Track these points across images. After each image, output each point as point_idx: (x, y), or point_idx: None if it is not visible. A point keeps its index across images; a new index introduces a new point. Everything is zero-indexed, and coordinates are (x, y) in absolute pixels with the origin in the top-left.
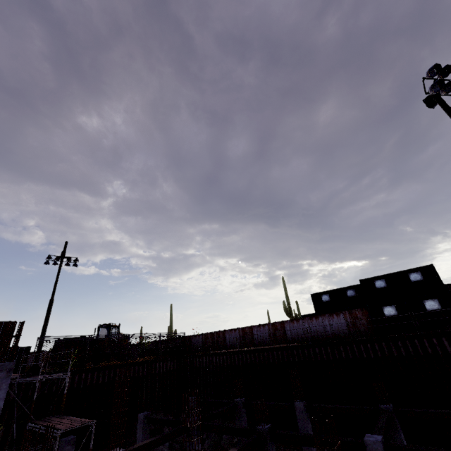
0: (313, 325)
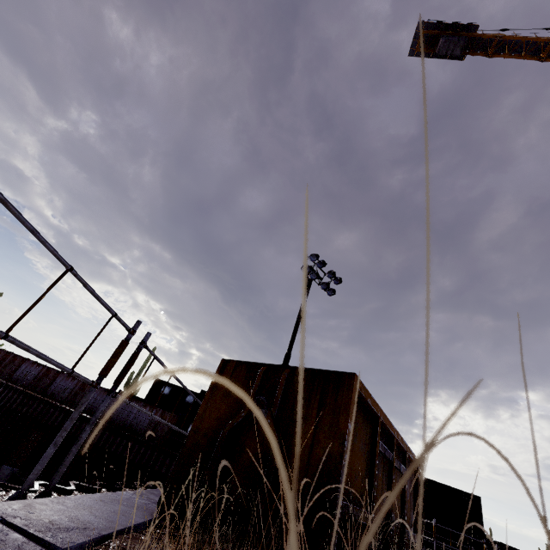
0: (121, 406)
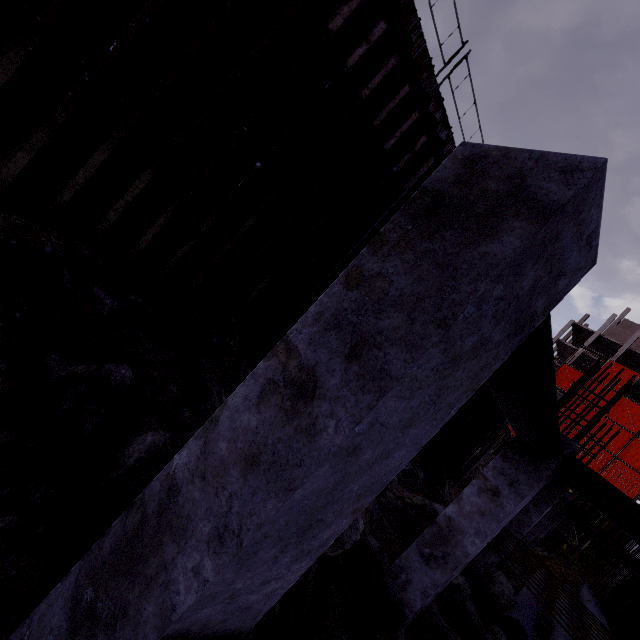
0: None
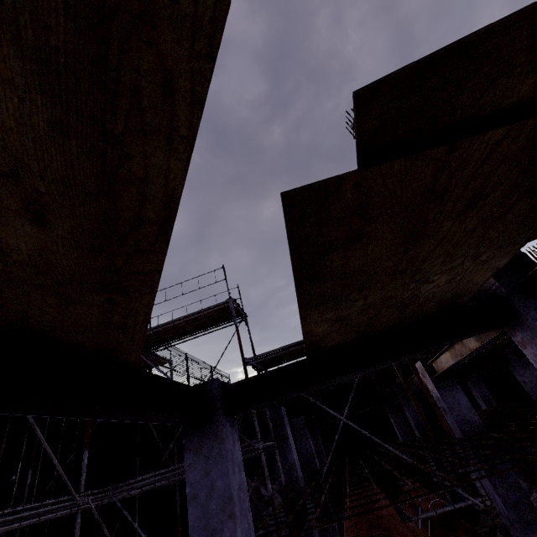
0: None
